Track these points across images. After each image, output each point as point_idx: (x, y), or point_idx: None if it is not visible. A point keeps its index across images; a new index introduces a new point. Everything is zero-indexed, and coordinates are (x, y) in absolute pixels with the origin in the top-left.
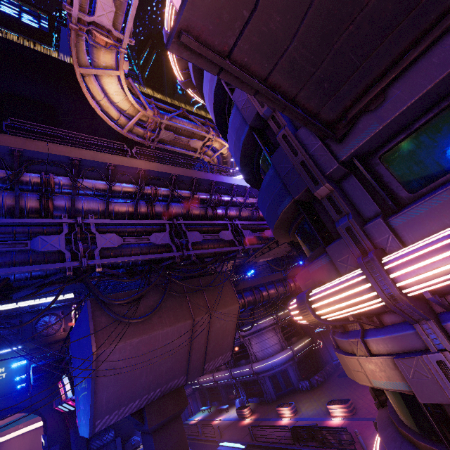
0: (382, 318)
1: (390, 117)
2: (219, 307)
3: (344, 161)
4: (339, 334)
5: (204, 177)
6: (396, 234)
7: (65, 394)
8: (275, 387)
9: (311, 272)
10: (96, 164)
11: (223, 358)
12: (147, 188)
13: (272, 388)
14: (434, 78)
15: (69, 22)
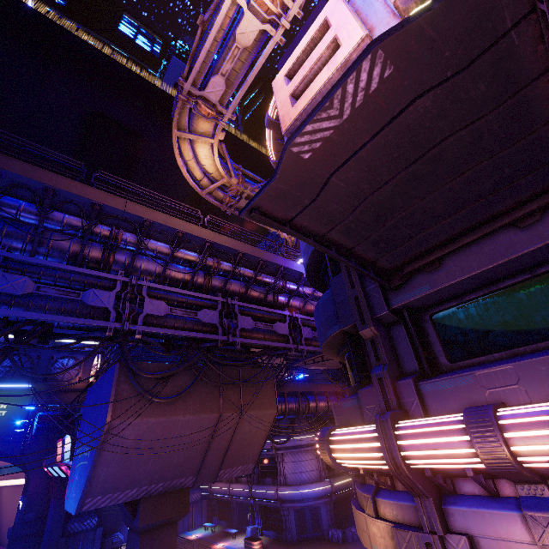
0: (396, 481)
1: (441, 285)
2: (253, 407)
3: (395, 309)
4: (359, 483)
5: (272, 260)
6: (422, 400)
7: (62, 456)
8: (300, 526)
9: (343, 408)
10: (166, 228)
11: (243, 468)
12: (209, 260)
13: (295, 526)
14: (483, 265)
15: (179, 94)
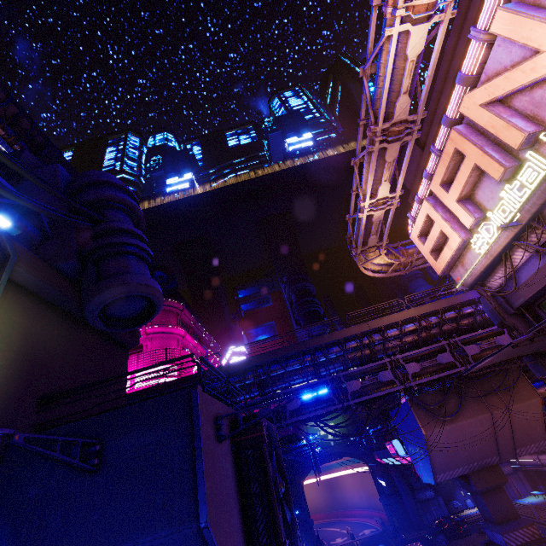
0: None
1: None
2: (515, 401)
3: None
4: None
5: (465, 299)
6: None
7: (396, 452)
8: None
9: None
10: (391, 324)
11: (536, 446)
12: (422, 323)
13: None
14: None
15: (356, 255)
